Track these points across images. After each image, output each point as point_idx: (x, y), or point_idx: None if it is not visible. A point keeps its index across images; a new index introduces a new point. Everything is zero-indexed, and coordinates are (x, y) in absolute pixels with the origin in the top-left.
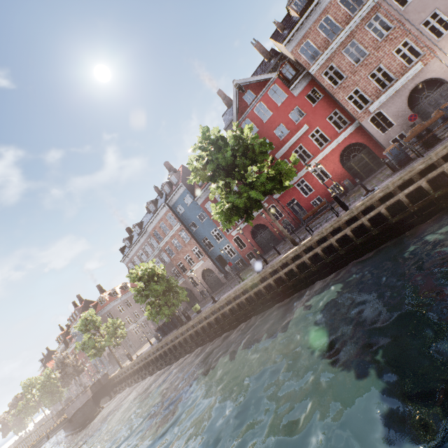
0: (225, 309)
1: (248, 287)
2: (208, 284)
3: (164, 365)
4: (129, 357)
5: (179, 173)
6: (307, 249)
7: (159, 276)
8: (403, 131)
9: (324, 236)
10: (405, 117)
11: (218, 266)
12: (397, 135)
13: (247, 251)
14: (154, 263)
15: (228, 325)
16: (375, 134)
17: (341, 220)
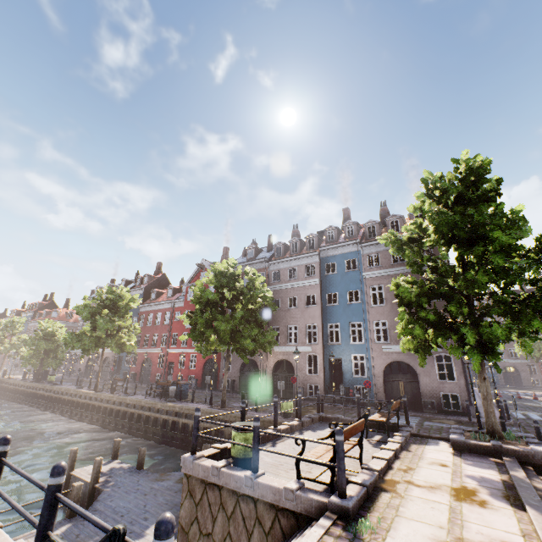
0: (46, 393)
1: (61, 391)
2: (103, 369)
3: (8, 398)
4: (5, 373)
5: (154, 278)
6: (88, 397)
7: (57, 337)
8: (230, 379)
9: (94, 397)
10: (236, 371)
11: (116, 363)
12: (228, 378)
13: (134, 370)
14: (60, 327)
15: (42, 405)
16: (221, 366)
17: (102, 396)
